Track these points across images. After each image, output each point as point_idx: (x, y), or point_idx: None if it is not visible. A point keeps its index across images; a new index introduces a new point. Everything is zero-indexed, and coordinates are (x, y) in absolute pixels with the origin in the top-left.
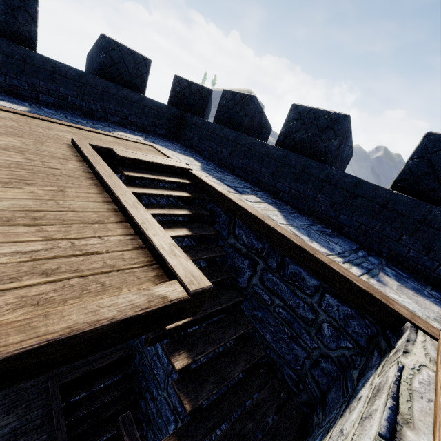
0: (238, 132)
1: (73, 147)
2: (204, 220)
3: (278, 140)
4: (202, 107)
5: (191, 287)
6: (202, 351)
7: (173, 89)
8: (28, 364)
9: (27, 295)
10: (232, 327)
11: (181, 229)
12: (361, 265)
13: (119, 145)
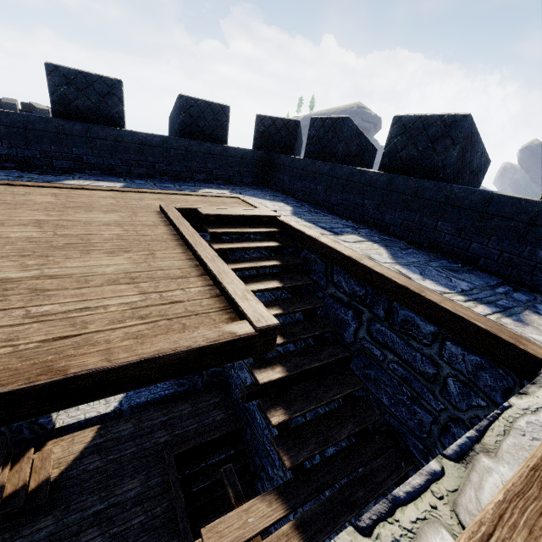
0: (332, 164)
1: (161, 213)
2: (299, 270)
3: (382, 163)
4: (290, 142)
5: (257, 325)
6: (301, 409)
7: (257, 131)
8: (133, 375)
9: (129, 332)
10: (336, 386)
11: (271, 282)
12: (495, 303)
13: (204, 203)
